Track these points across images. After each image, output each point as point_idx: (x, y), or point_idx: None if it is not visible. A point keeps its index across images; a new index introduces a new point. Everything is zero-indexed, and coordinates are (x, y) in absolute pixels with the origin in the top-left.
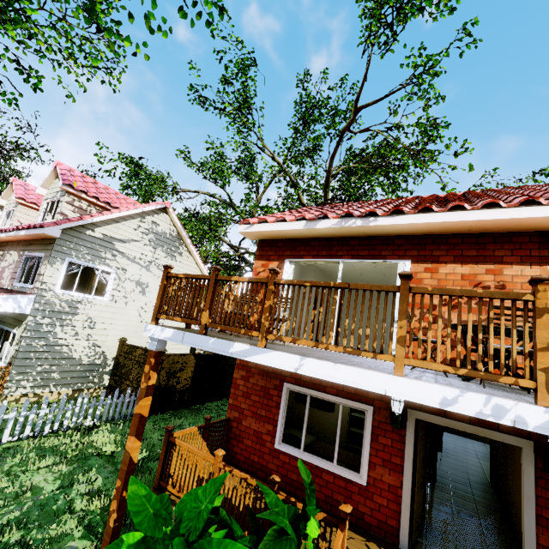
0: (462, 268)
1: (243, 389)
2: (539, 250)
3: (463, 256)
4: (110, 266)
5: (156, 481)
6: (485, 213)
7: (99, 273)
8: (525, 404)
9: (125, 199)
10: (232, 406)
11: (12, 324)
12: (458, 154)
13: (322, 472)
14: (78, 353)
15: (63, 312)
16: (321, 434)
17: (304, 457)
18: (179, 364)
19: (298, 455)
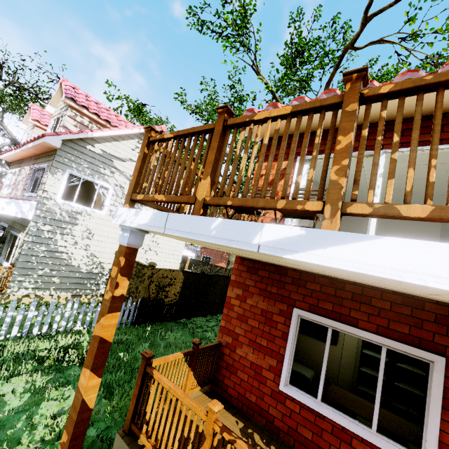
0: None
1: (238, 310)
2: None
3: None
4: (108, 182)
5: (127, 423)
6: None
7: (98, 187)
8: None
9: (125, 122)
10: (223, 329)
11: (18, 229)
12: None
13: (351, 437)
14: (77, 261)
15: (63, 221)
16: (319, 368)
17: (322, 411)
18: (168, 279)
19: (314, 407)
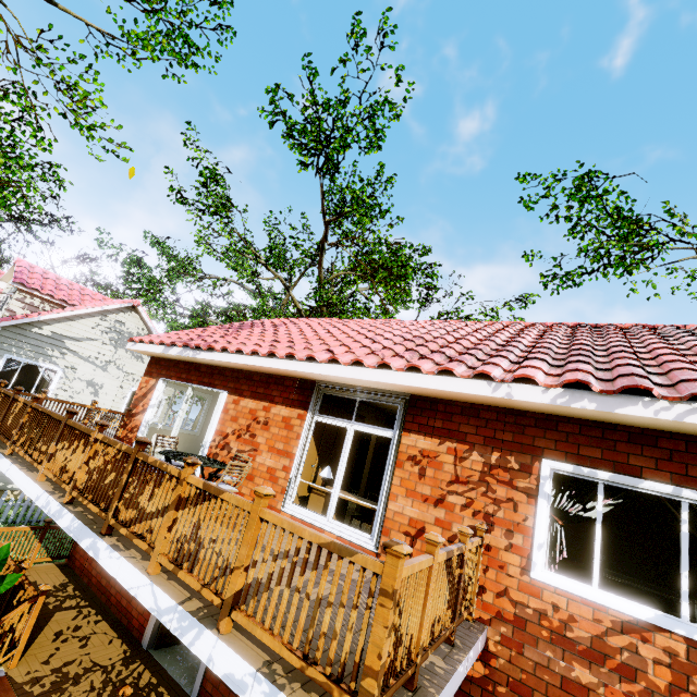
0: (252, 403)
1: None
2: (294, 394)
3: (256, 392)
4: (57, 364)
5: None
6: (252, 359)
7: (43, 371)
8: (56, 500)
9: (93, 295)
10: None
11: None
12: (402, 279)
13: None
14: None
15: None
16: None
17: None
18: None
19: None
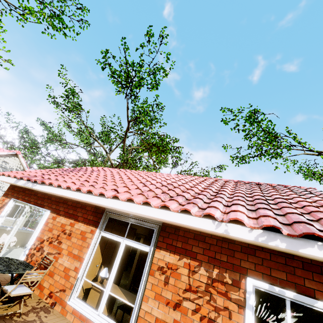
0: (64, 219)
1: None
2: (91, 216)
3: (68, 212)
4: None
5: None
6: (66, 191)
7: None
8: None
9: None
10: None
11: None
12: (164, 152)
13: None
14: None
15: None
16: None
17: None
18: None
19: None
